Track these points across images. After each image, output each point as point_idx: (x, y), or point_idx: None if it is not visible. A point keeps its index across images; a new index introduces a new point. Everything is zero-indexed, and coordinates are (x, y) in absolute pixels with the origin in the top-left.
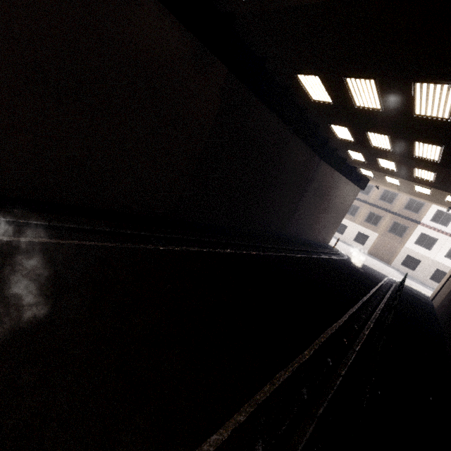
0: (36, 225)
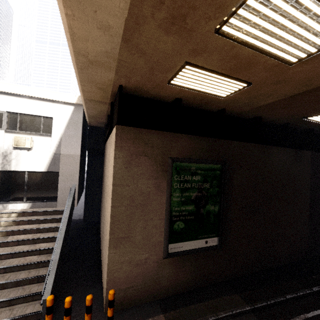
0: (282, 301)
